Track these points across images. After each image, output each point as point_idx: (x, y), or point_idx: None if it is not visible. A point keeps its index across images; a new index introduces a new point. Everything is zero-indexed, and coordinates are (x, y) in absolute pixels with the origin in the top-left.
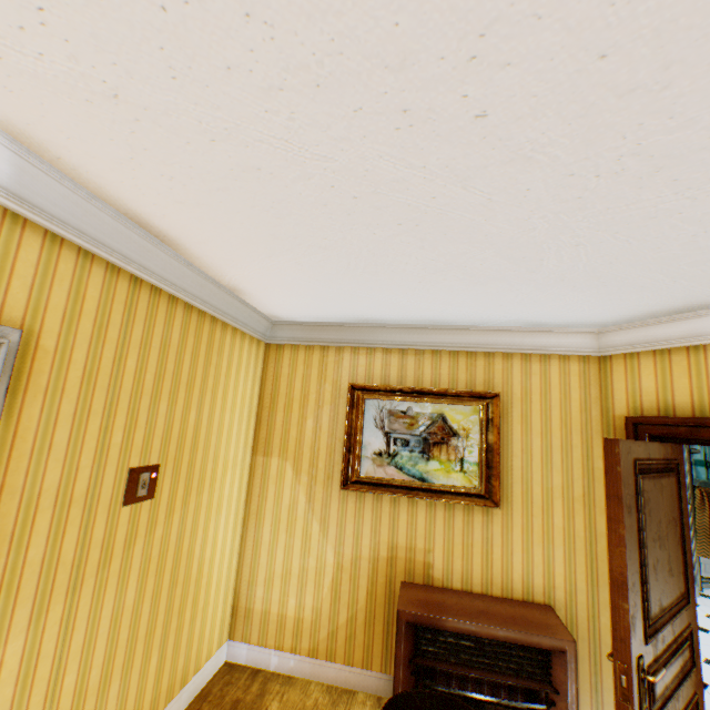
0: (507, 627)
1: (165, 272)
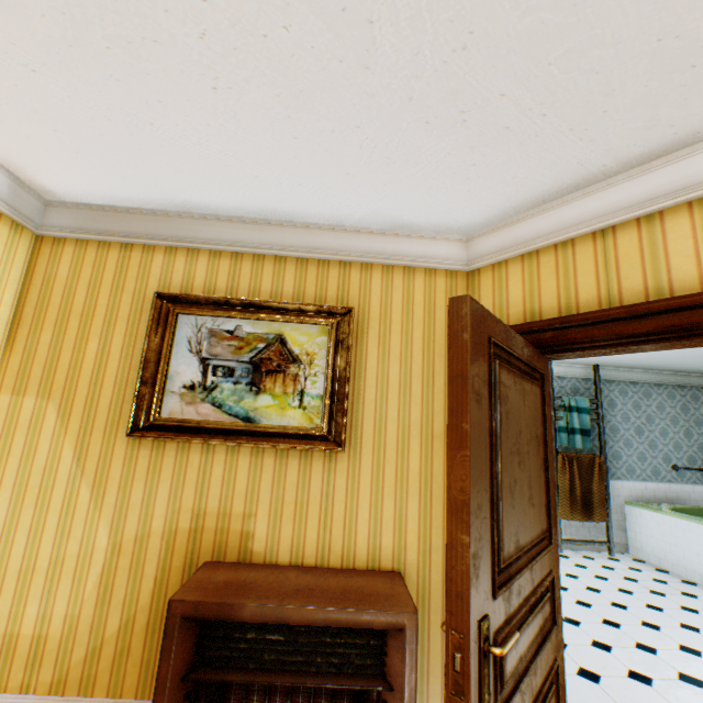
0: (330, 605)
1: None
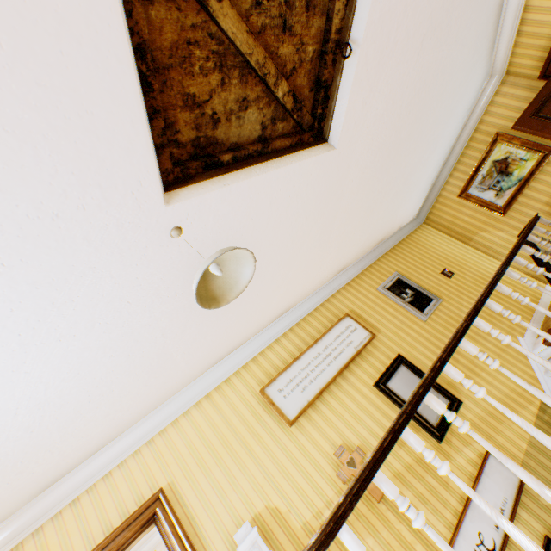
0: None
1: (389, 244)
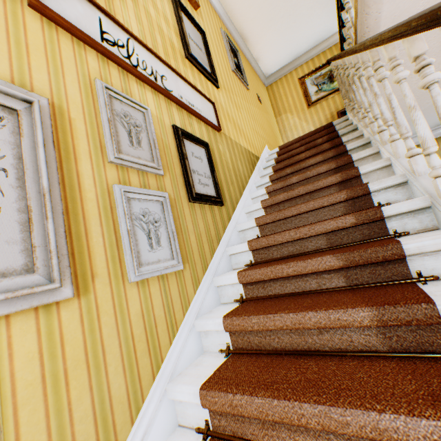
0: None
1: (245, 51)
